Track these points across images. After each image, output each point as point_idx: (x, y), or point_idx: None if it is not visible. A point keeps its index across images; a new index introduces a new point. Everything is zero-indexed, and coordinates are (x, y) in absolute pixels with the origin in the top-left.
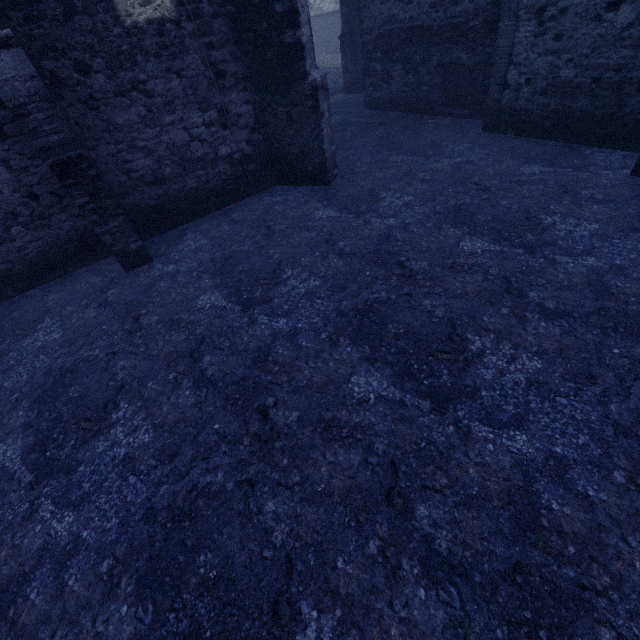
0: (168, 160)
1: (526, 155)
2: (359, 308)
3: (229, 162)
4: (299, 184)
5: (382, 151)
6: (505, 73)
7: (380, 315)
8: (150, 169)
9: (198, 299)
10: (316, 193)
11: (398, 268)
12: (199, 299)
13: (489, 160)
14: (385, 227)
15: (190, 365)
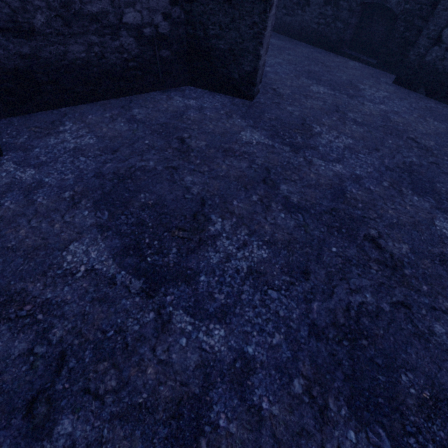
0: (40, 0)
1: (447, 119)
2: (341, 323)
3: (136, 36)
4: (216, 90)
5: (301, 77)
6: (443, 27)
7: (379, 346)
8: (6, 5)
9: (66, 249)
10: (238, 107)
11: (373, 248)
12: (68, 250)
13: (414, 115)
14: (334, 175)
15: (22, 445)
